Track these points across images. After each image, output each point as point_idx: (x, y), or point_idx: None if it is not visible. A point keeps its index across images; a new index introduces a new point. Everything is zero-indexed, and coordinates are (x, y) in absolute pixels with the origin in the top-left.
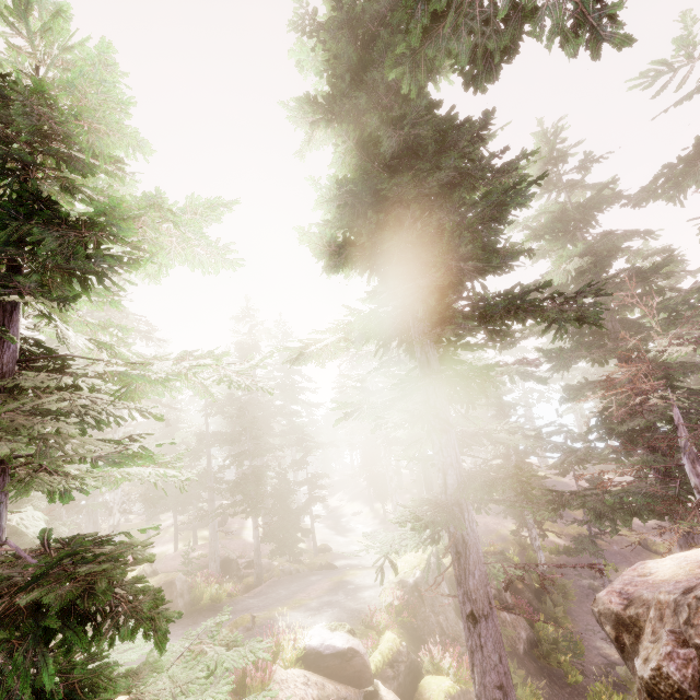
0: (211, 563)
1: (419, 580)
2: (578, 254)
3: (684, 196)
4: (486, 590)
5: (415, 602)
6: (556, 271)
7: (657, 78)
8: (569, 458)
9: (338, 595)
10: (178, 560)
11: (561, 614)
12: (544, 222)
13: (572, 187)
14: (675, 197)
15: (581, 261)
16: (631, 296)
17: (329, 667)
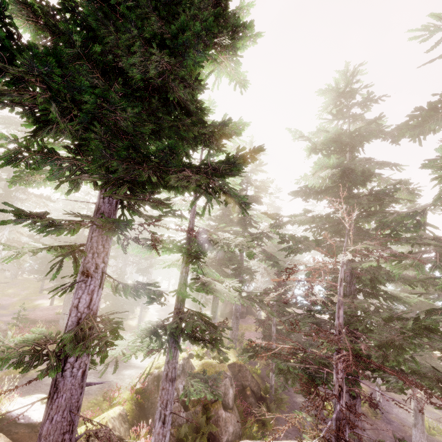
0: (60, 320)
1: (162, 374)
2: (331, 165)
3: (424, 136)
4: (61, 437)
5: (152, 389)
6: (311, 175)
7: (434, 33)
8: (291, 319)
9: (111, 367)
10: (44, 312)
11: (270, 419)
12: (324, 139)
13: (354, 118)
14: (416, 135)
15: (329, 171)
16: (368, 211)
17: (18, 433)
